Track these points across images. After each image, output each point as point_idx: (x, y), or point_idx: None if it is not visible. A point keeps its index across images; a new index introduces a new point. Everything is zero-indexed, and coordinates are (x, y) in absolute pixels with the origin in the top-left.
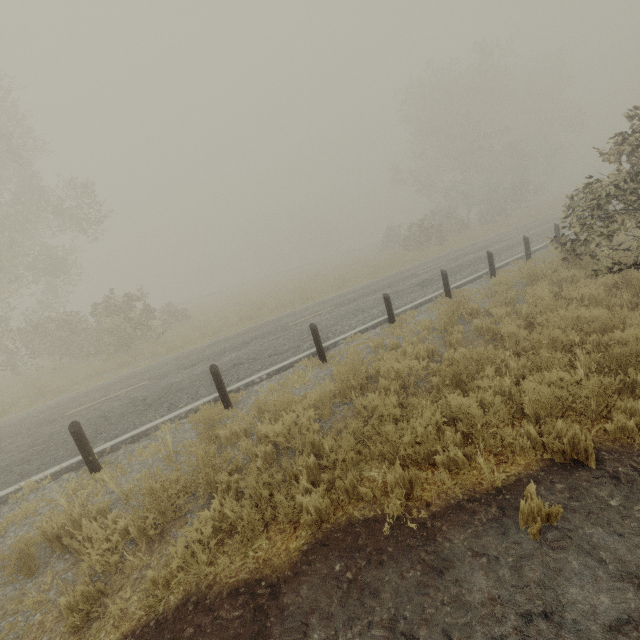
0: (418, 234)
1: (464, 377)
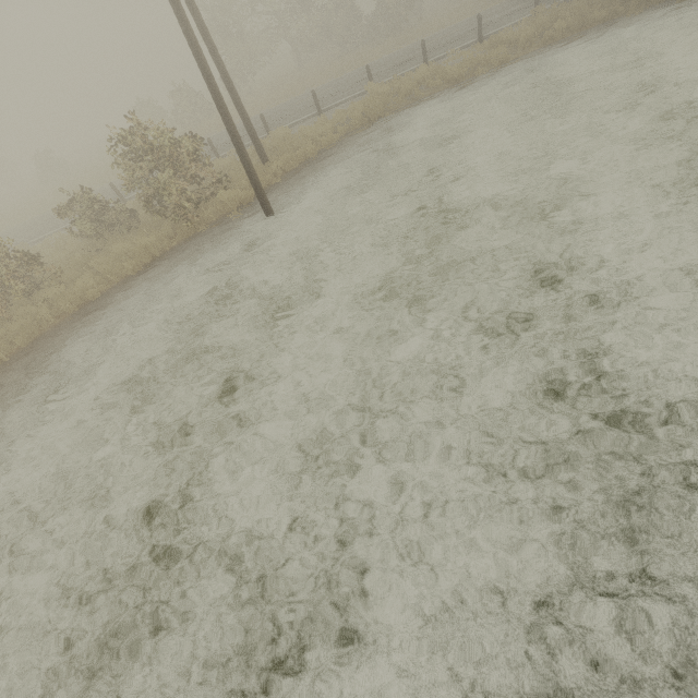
0: None
1: None
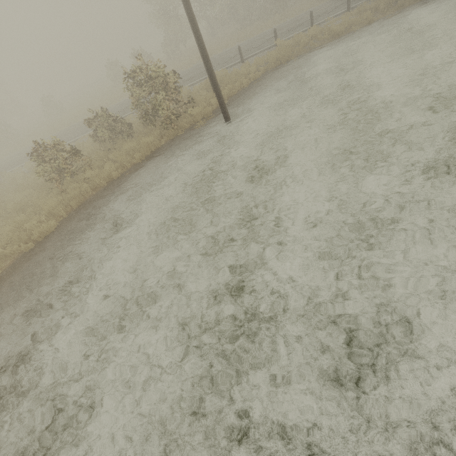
0: None
1: None
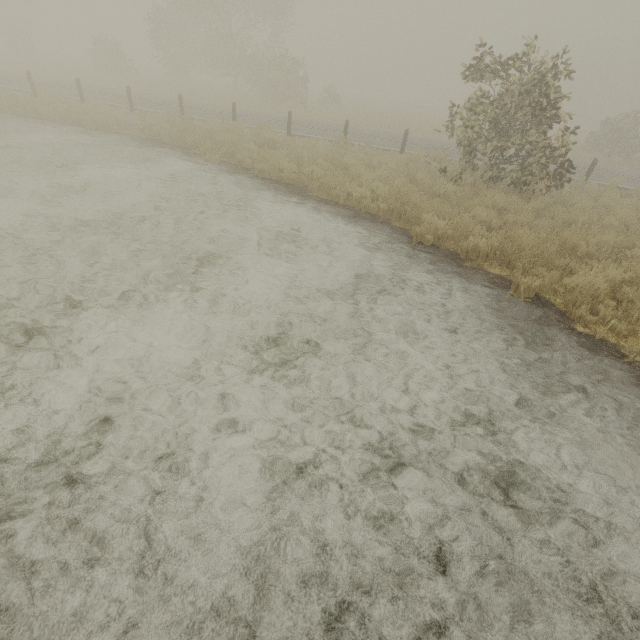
0: (602, 132)
1: (268, 144)
